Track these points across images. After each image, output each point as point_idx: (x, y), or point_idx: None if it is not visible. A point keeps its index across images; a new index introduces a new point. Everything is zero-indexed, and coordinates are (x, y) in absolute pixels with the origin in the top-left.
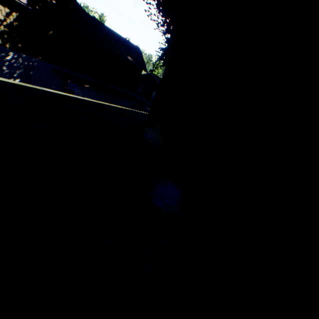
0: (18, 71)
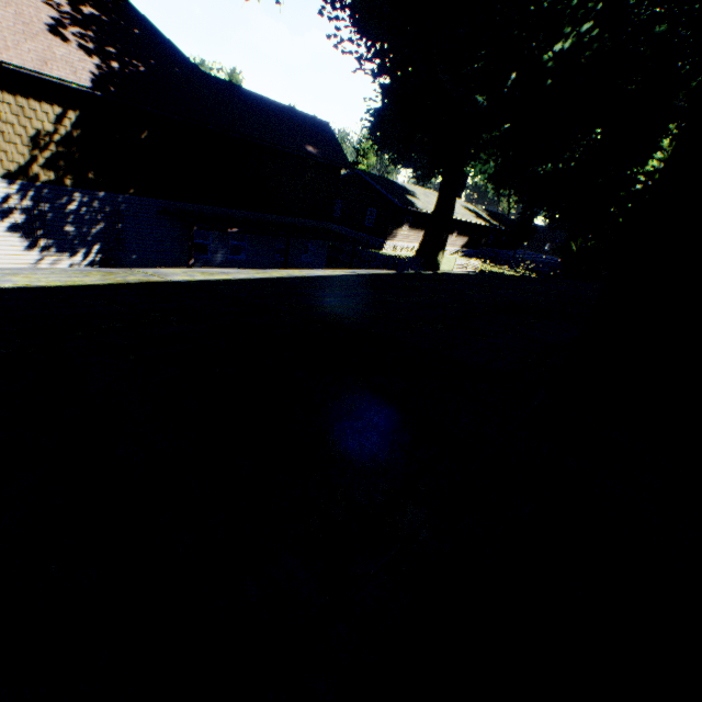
0: (95, 229)
